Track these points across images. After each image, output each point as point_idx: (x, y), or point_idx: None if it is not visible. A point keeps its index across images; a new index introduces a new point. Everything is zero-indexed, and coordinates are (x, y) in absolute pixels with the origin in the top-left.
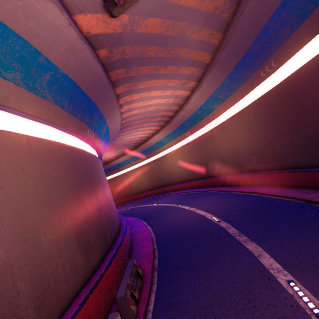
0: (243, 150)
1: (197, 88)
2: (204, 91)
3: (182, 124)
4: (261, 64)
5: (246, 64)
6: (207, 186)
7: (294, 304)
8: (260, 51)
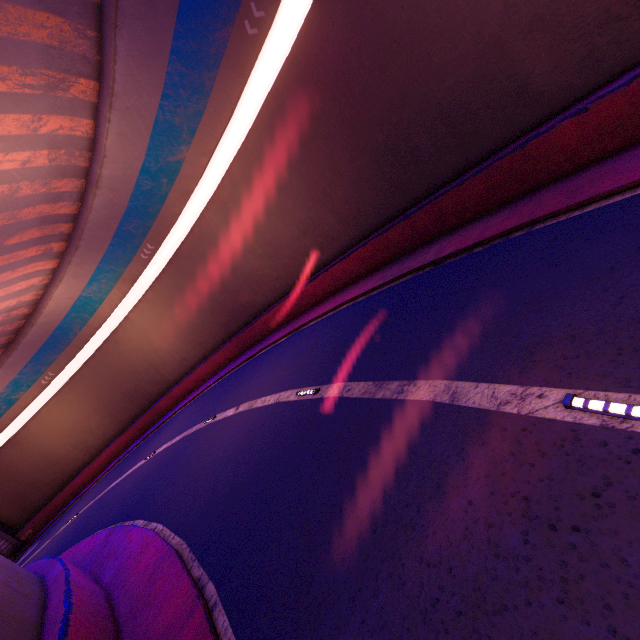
0: (284, 235)
1: (106, 103)
2: (129, 109)
3: (118, 230)
4: None
5: (203, 1)
6: (247, 348)
7: (636, 444)
8: None
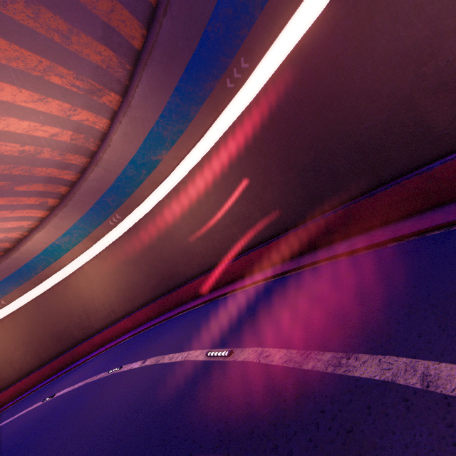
0: (219, 222)
1: (123, 111)
2: (136, 118)
3: (99, 200)
4: (226, 65)
5: (204, 63)
6: (167, 311)
7: None
8: (224, 38)
